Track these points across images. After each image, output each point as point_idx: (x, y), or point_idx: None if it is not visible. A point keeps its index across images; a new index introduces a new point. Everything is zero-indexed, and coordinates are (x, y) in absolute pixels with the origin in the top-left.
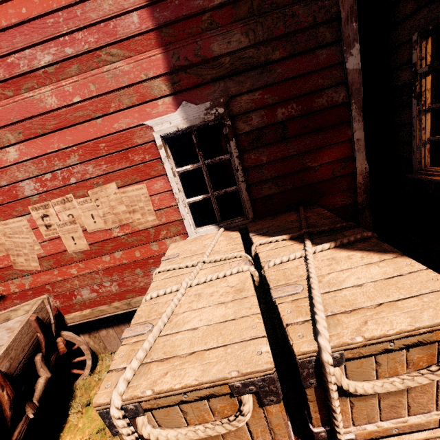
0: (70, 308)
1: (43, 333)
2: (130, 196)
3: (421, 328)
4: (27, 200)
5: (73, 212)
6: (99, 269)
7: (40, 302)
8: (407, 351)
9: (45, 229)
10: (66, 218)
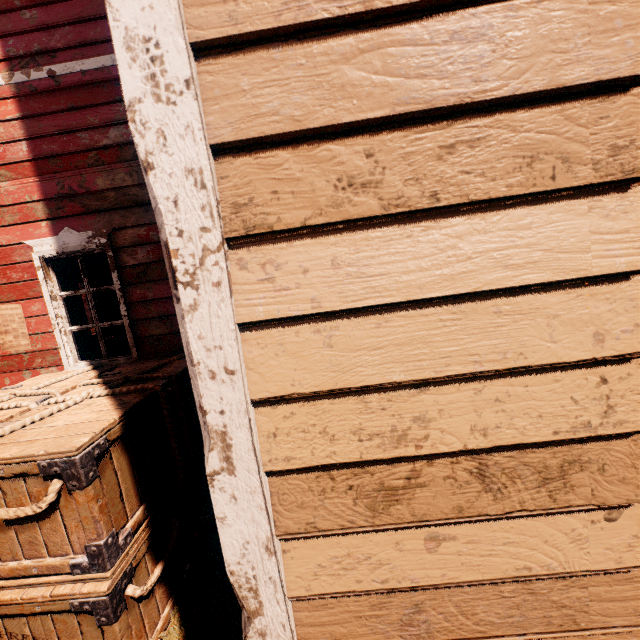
0: None
1: None
2: (3, 314)
3: (16, 458)
4: None
5: None
6: None
7: None
8: (26, 483)
9: None
10: None
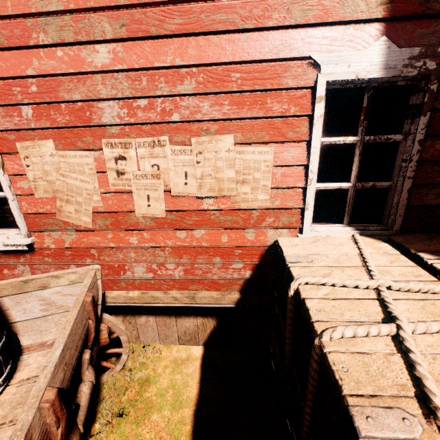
0: (113, 283)
1: (95, 320)
2: (246, 159)
3: None
4: (101, 129)
5: (161, 163)
6: (167, 246)
7: (93, 275)
8: None
9: (115, 176)
10: (148, 169)
